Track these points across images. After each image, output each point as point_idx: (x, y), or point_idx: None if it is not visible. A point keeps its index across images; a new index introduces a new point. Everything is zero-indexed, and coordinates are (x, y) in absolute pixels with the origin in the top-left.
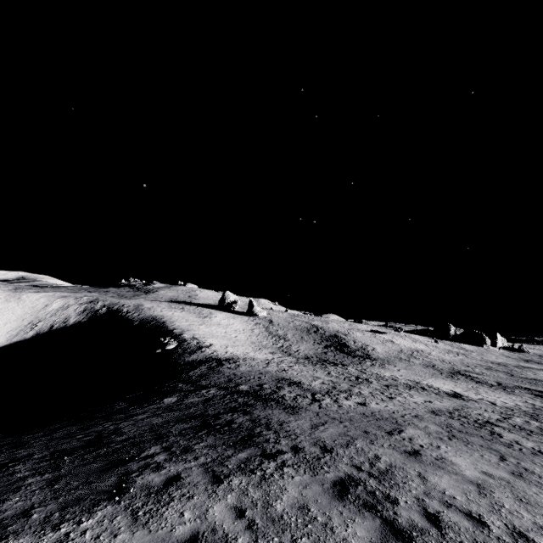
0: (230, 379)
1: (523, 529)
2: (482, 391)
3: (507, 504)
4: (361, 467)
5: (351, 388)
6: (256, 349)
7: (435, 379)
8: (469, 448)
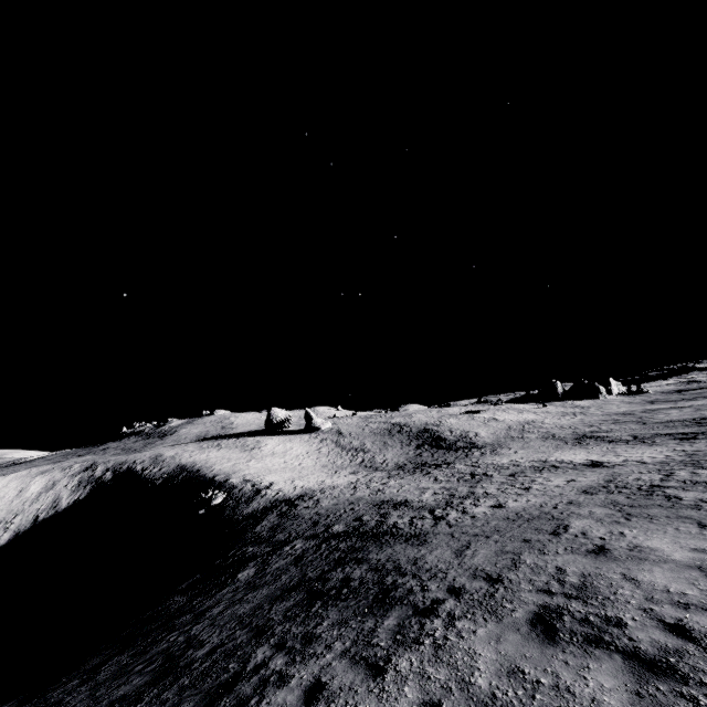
0: (315, 522)
1: None
2: (621, 451)
3: None
4: (551, 590)
5: (472, 490)
6: (332, 474)
7: (562, 452)
8: (657, 524)
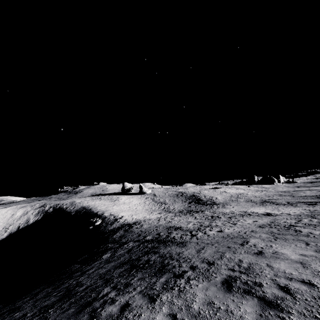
0: (139, 234)
1: None
2: (280, 209)
3: None
4: (234, 269)
5: (210, 223)
6: (150, 213)
7: (254, 208)
8: (287, 242)
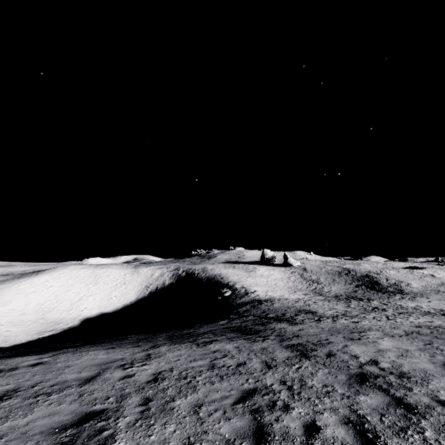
0: (264, 311)
1: (379, 361)
2: None
3: (387, 355)
4: (311, 342)
5: (360, 314)
6: (292, 292)
7: None
8: (408, 340)
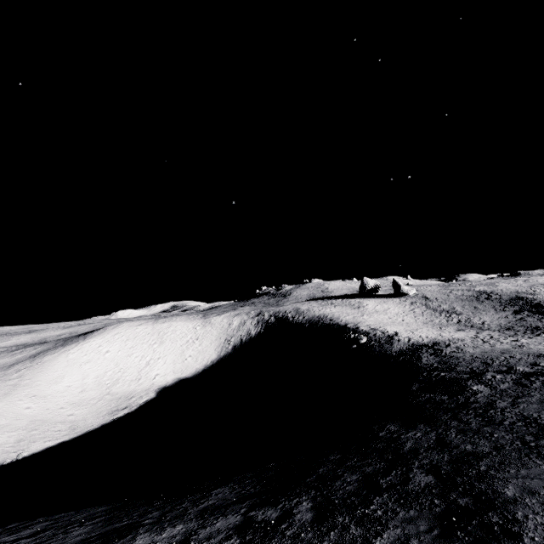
0: (484, 363)
1: None
2: None
3: None
4: None
5: None
6: (438, 329)
7: None
8: None
